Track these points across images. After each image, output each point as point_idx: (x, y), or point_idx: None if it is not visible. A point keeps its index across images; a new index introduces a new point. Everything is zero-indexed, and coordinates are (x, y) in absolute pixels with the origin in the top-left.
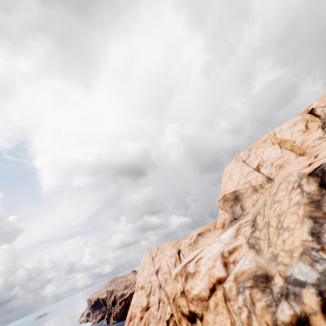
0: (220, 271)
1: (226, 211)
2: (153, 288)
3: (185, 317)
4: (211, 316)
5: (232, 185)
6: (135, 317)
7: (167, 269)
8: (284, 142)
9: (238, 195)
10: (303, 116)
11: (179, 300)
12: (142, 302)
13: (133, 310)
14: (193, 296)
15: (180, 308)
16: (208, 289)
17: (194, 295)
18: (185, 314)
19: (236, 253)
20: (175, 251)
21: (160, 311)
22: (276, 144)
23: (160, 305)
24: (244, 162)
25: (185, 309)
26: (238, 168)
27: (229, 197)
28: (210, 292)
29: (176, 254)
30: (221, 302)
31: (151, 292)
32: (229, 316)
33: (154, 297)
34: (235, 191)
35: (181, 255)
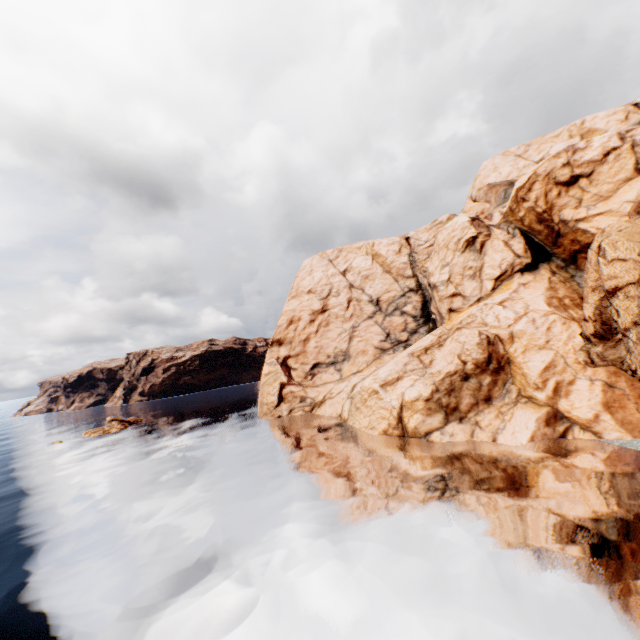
0: (615, 144)
1: (487, 202)
2: (336, 290)
3: (559, 186)
4: (607, 166)
5: (497, 179)
6: (301, 320)
7: (371, 266)
8: (593, 132)
9: (514, 182)
10: (626, 108)
11: (557, 173)
12: (312, 306)
13: (296, 314)
14: (583, 162)
15: (555, 180)
16: (601, 155)
17: (584, 161)
18: (560, 183)
19: (633, 132)
20: (400, 238)
21: (352, 310)
22: (576, 138)
23: (352, 304)
24: (519, 157)
25: (564, 178)
26: (509, 162)
27: (501, 183)
28: (603, 157)
29: (402, 241)
30: (625, 151)
31: (331, 295)
32: (634, 156)
33: (337, 298)
34: (508, 180)
35: (414, 240)
